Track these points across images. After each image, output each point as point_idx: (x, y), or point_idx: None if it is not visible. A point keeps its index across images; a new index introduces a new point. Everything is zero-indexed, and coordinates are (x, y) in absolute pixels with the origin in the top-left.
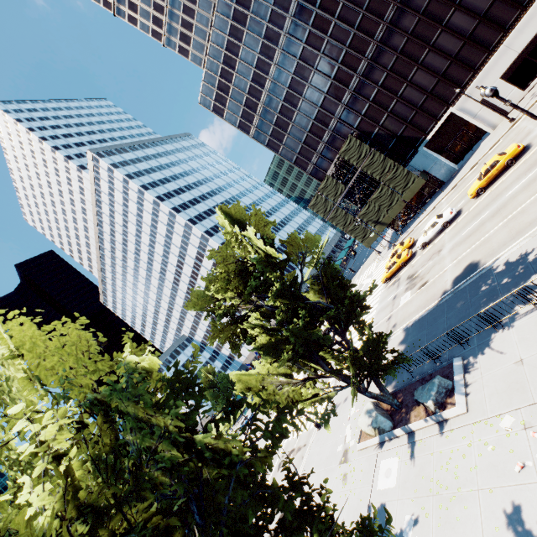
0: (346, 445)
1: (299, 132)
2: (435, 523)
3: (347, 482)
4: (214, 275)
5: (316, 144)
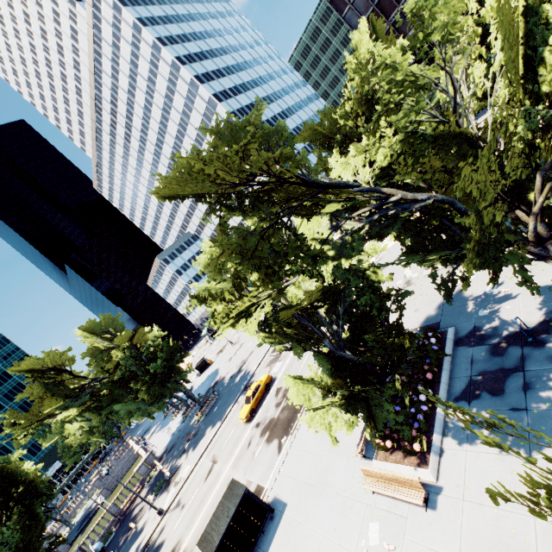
0: (408, 278)
1: None
2: (519, 279)
3: (415, 293)
4: (331, 106)
5: (391, 10)
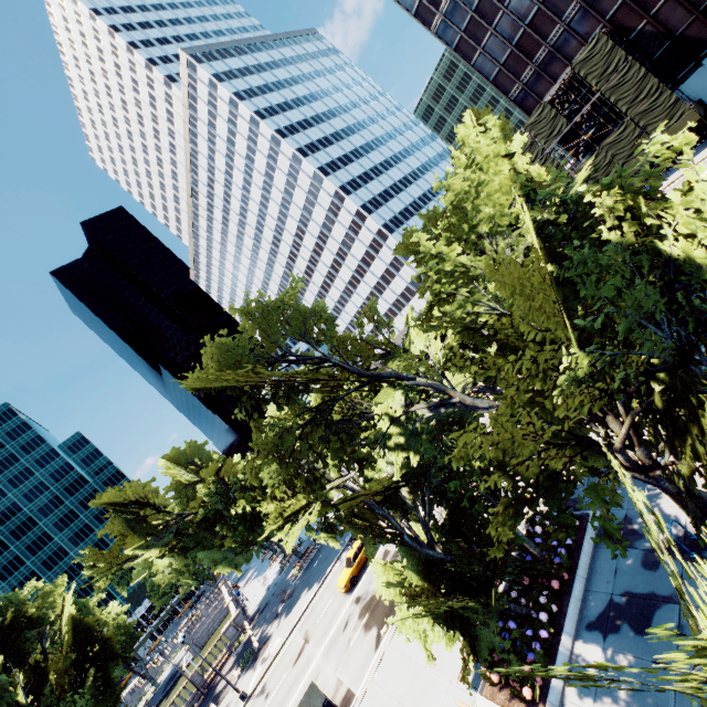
0: None
1: (512, 27)
2: None
3: None
4: (433, 211)
5: (535, 49)
